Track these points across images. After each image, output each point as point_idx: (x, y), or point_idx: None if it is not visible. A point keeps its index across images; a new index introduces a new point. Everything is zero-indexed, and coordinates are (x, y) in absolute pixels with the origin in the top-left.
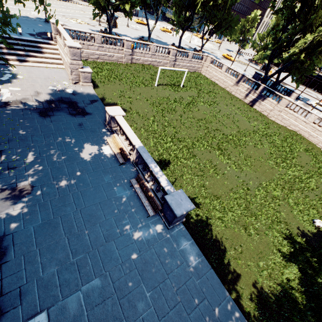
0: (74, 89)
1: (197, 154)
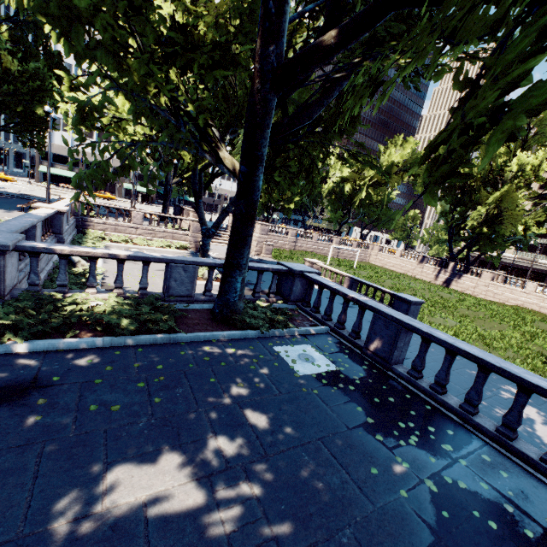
0: (258, 258)
1: None
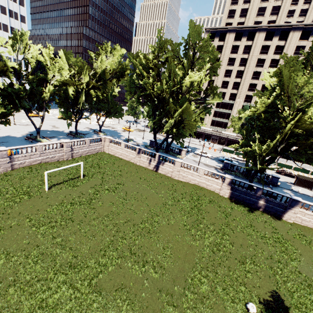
0: None
1: (104, 284)
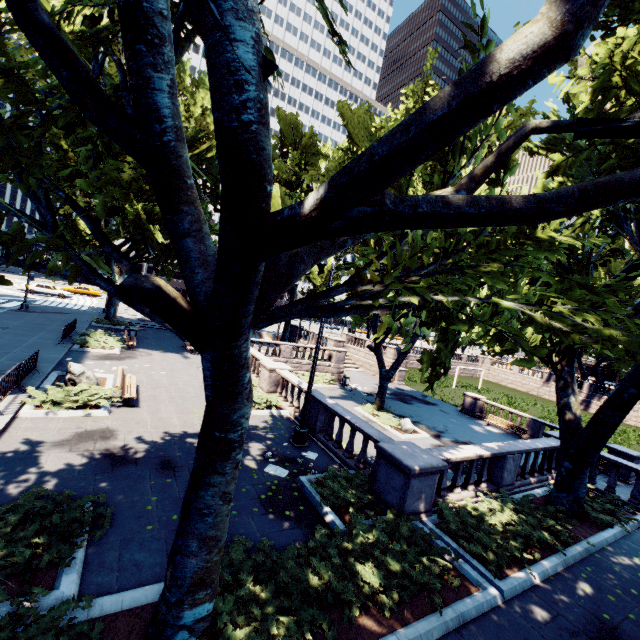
0: (395, 386)
1: None
